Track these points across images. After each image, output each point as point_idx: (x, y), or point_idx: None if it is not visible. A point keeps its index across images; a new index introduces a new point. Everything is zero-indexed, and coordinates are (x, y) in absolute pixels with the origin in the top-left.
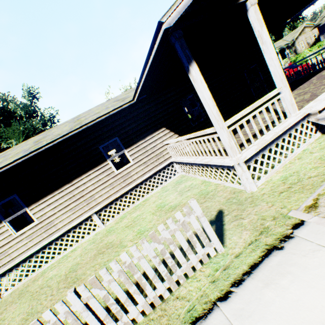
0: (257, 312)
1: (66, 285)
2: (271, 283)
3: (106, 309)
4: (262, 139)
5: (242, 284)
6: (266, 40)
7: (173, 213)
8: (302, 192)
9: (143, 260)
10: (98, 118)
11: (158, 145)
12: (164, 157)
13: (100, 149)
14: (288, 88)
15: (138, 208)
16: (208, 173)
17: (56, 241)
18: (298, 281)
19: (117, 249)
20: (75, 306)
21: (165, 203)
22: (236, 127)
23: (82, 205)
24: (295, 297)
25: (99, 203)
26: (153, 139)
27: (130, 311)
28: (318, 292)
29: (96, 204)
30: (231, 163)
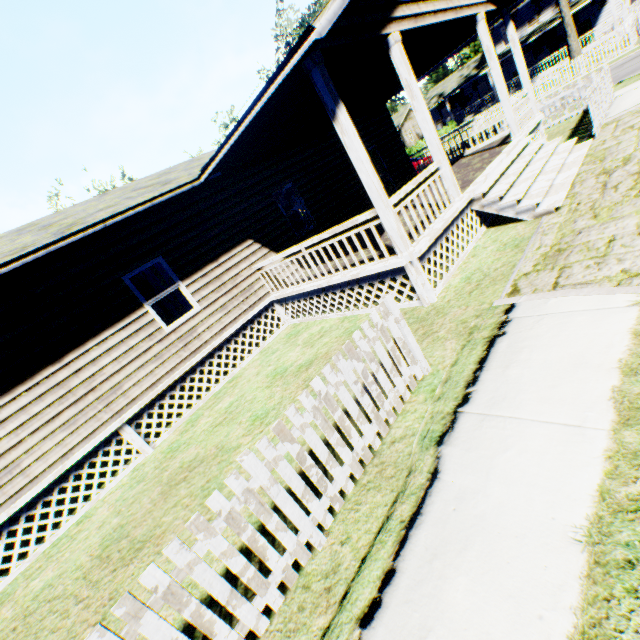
0: (510, 391)
1: (115, 566)
2: (511, 363)
3: (263, 527)
4: (432, 229)
5: (479, 380)
6: (417, 94)
7: (314, 370)
8: (496, 284)
9: (342, 389)
10: (129, 210)
11: (244, 272)
12: (257, 295)
13: (125, 281)
14: (447, 162)
15: (224, 394)
16: (354, 300)
17: (28, 513)
18: (537, 348)
19: (220, 458)
20: (258, 478)
21: (285, 366)
22: (402, 210)
23: (92, 411)
24: (541, 361)
25: (135, 399)
26: (233, 261)
27: (336, 477)
28: (559, 347)
29: (127, 403)
30: (403, 261)
